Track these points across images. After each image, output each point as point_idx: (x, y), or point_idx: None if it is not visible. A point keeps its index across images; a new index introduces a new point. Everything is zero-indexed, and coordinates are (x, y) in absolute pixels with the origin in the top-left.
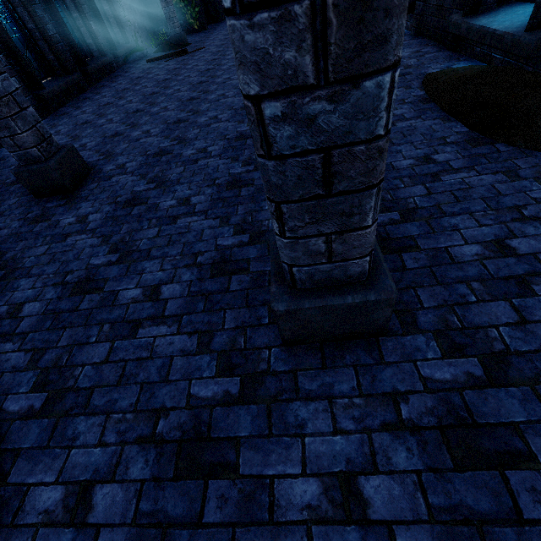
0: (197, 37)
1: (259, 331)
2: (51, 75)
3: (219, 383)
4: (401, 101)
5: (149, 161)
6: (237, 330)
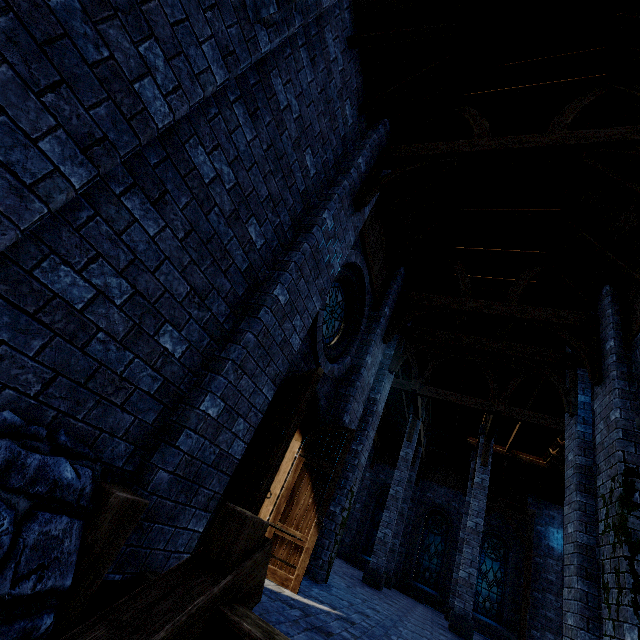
0: None
1: None
2: None
3: None
4: None
5: None
6: None
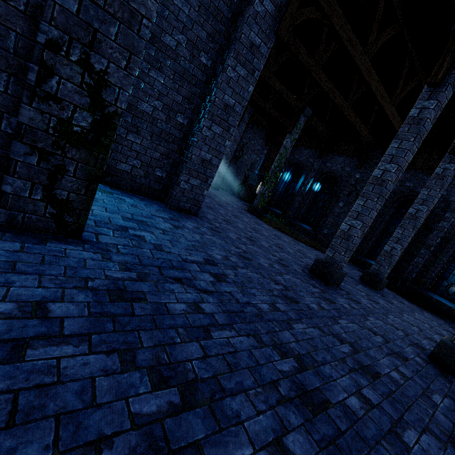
0: None
1: None
2: None
3: None
4: None
5: None
6: None
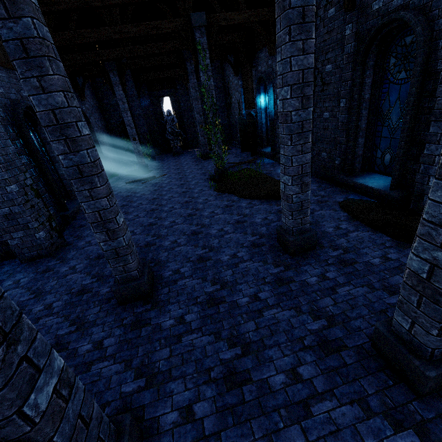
0: (153, 166)
1: (393, 391)
2: (67, 199)
3: (402, 437)
4: (338, 219)
5: (198, 266)
6: (378, 393)
